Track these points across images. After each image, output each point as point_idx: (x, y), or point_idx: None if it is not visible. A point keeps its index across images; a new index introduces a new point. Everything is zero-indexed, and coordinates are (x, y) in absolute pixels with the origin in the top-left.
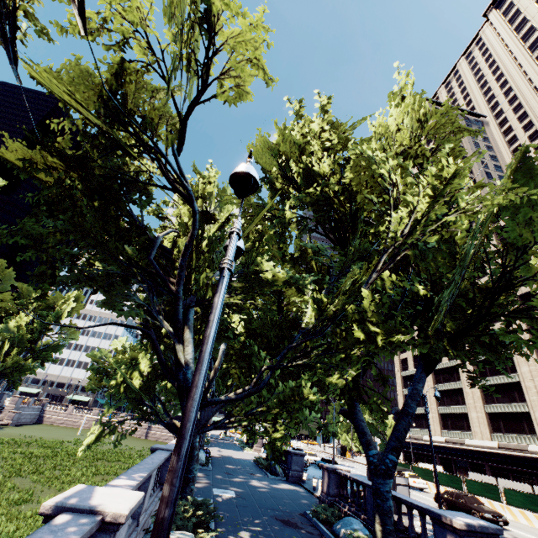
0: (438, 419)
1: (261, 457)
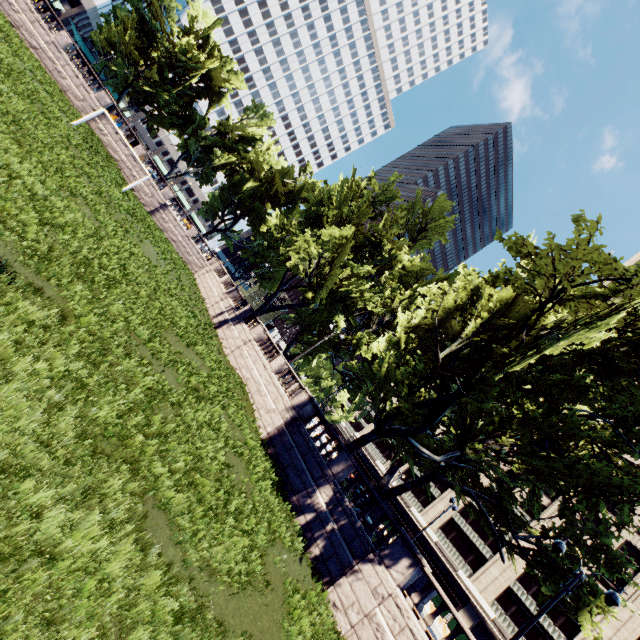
0: (404, 469)
1: (345, 482)
